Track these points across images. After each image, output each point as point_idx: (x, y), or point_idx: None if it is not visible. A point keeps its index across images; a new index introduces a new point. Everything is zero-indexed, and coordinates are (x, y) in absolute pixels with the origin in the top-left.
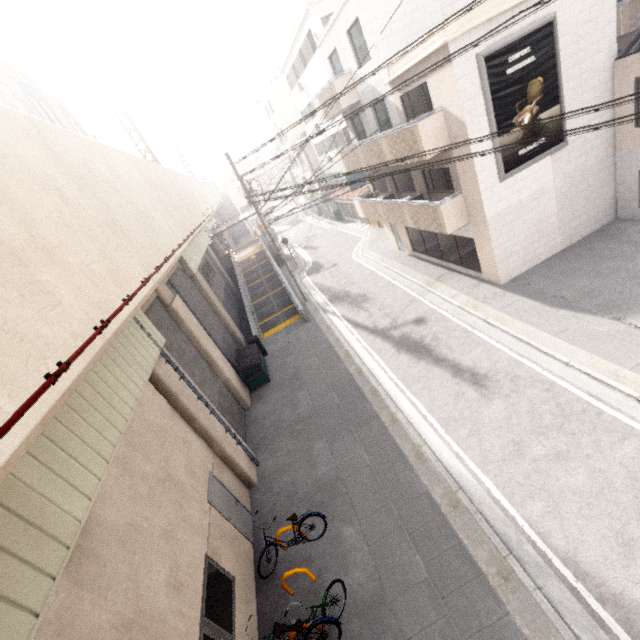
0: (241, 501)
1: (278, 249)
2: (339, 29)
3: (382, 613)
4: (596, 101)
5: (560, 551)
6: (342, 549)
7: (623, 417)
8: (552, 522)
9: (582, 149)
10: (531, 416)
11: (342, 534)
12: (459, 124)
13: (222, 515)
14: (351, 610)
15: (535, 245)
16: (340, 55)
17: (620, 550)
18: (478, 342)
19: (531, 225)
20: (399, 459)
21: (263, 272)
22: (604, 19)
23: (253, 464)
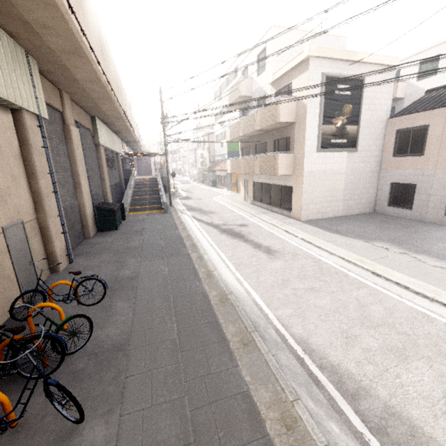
0: (37, 269)
1: (167, 162)
2: (254, 54)
3: (116, 356)
4: (375, 136)
5: (297, 336)
6: (108, 314)
7: (361, 279)
8: (296, 320)
9: (364, 159)
10: (300, 270)
11: (115, 305)
12: (303, 107)
13: (9, 251)
14: (86, 351)
15: (327, 204)
16: (249, 69)
17: (344, 340)
18: (277, 238)
19: (328, 190)
20: (192, 274)
21: (150, 186)
22: (386, 96)
23: (67, 260)
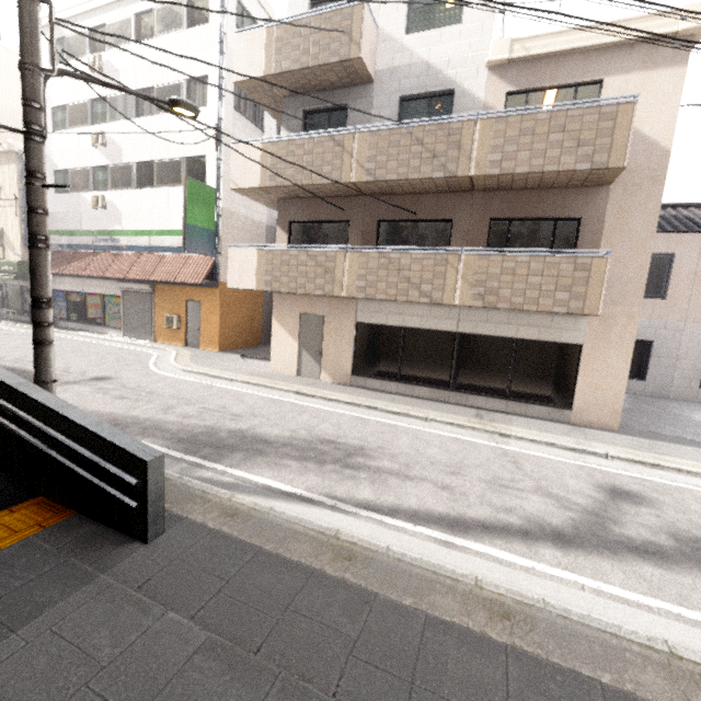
0: None
1: (40, 180)
2: None
3: None
4: None
5: None
6: None
7: None
8: None
9: None
10: None
11: None
12: (654, 152)
13: None
14: None
15: None
16: None
17: None
18: None
19: None
20: None
21: None
22: None
23: None
